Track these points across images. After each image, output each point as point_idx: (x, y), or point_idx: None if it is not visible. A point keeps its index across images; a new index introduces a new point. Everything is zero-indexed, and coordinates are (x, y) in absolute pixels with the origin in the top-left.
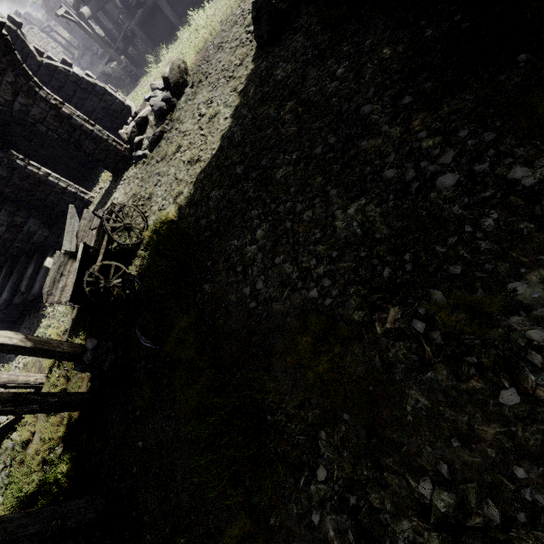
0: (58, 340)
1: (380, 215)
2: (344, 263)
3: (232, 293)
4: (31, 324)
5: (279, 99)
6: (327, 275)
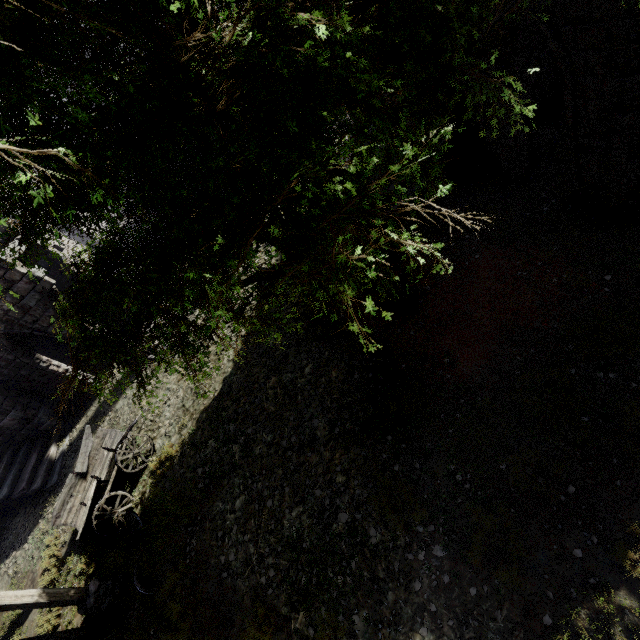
0: (68, 588)
1: (308, 527)
2: (284, 559)
3: (212, 556)
4: (27, 521)
5: (267, 368)
6: (273, 566)
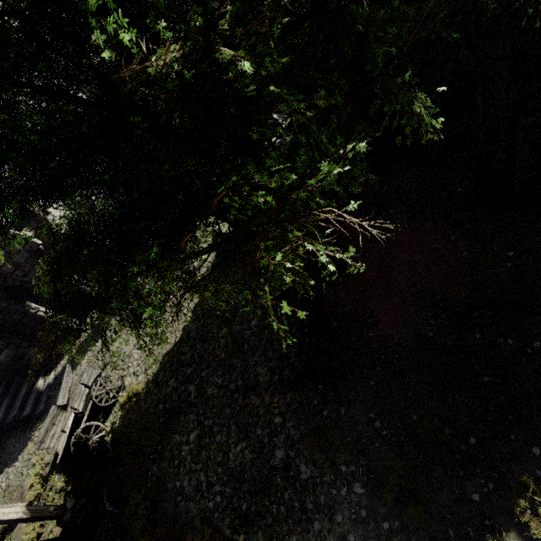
0: (48, 505)
1: (250, 460)
2: (229, 488)
3: (170, 481)
4: (18, 442)
5: (220, 320)
6: (220, 493)
